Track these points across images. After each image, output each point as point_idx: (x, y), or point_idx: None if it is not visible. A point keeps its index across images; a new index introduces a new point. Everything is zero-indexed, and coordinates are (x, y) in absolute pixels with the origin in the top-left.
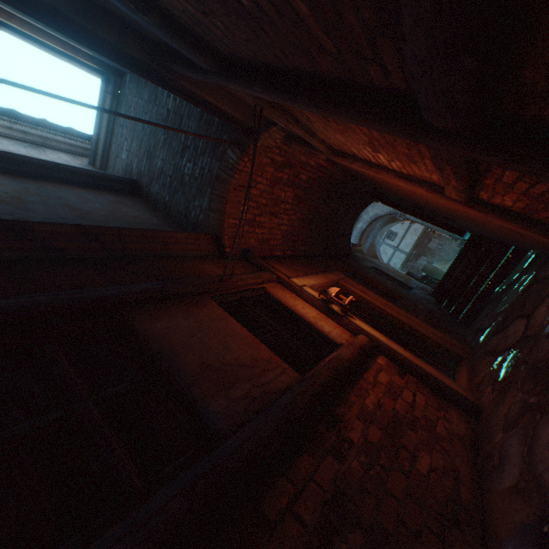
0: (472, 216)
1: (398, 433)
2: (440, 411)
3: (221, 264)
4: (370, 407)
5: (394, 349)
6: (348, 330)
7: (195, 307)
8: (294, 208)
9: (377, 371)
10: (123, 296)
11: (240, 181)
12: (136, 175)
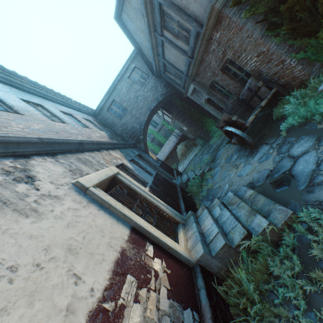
0: None
1: None
2: None
3: None
4: None
5: None
6: None
7: None
8: None
9: None
10: None
11: None
12: None
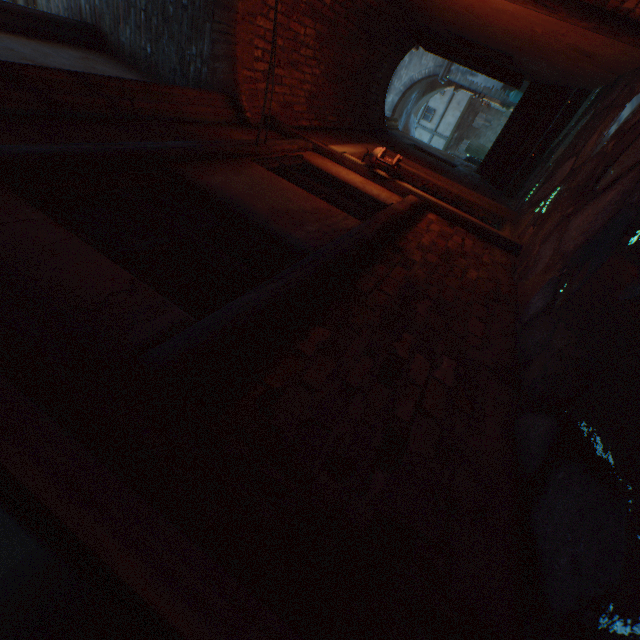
0: (537, 38)
1: (451, 260)
2: (485, 250)
3: (247, 133)
4: (426, 244)
5: (443, 206)
6: (397, 194)
7: (240, 168)
8: (317, 57)
9: (428, 224)
10: (167, 151)
11: (248, 5)
12: (90, 16)
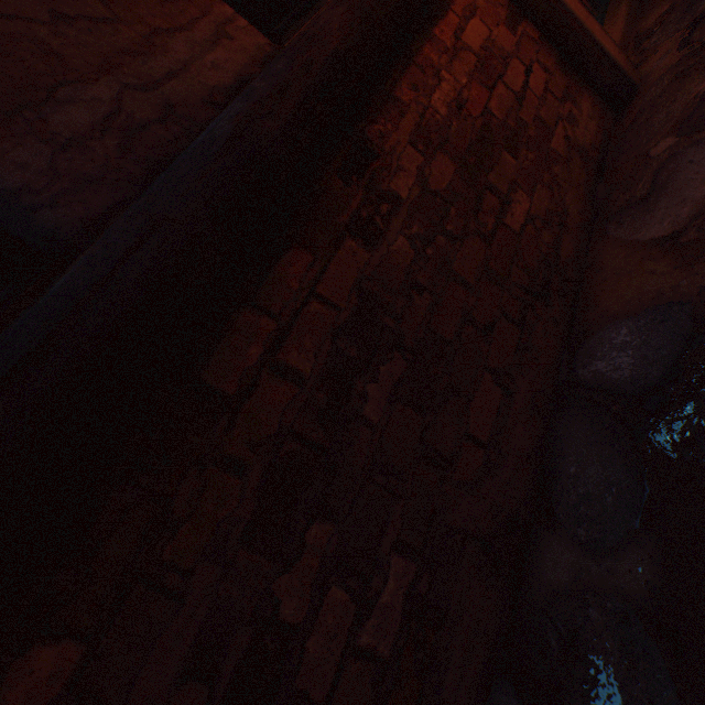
0: None
1: (486, 165)
2: (565, 105)
3: None
4: (439, 114)
5: None
6: None
7: None
8: None
9: (463, 19)
10: None
11: None
12: None
